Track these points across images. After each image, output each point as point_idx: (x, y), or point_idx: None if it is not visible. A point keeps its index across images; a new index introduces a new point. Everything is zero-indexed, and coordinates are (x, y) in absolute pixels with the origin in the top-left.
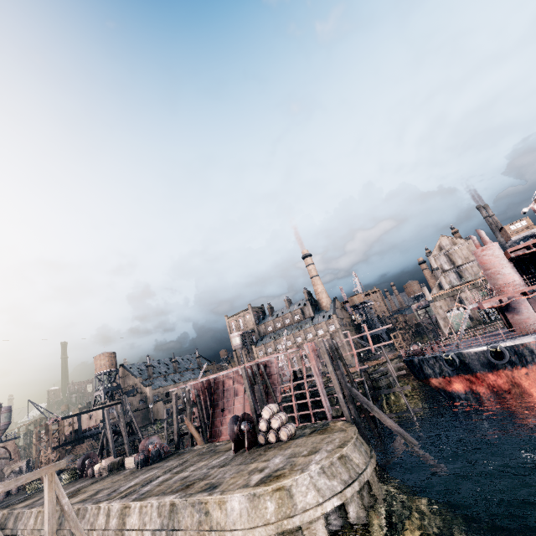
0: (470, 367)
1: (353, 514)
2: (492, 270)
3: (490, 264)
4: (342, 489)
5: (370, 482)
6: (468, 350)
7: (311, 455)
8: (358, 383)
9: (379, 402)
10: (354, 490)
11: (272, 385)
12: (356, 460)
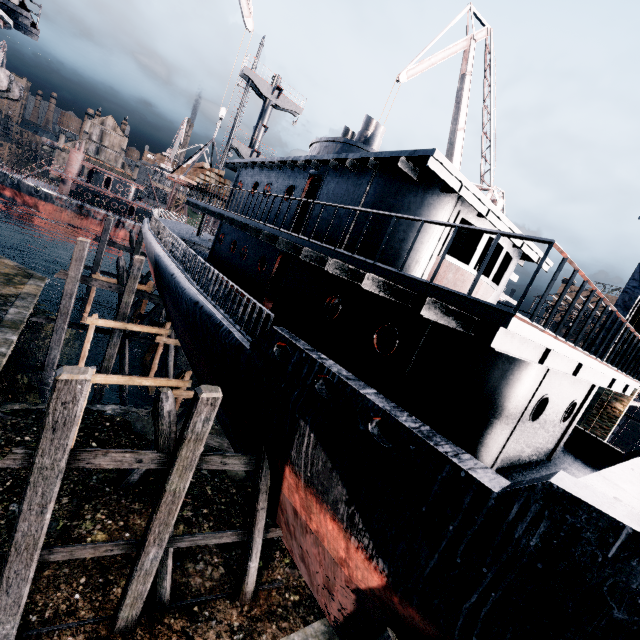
0: (21, 189)
1: None
2: (71, 162)
3: (72, 159)
4: None
5: None
6: (26, 182)
7: None
8: None
9: None
10: None
11: None
12: None
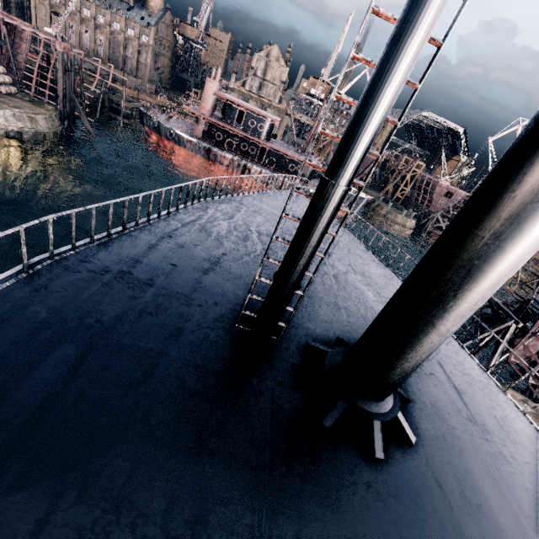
0: (161, 132)
1: (26, 139)
2: (205, 95)
3: (206, 91)
4: (23, 127)
5: (46, 135)
6: (164, 124)
7: (14, 108)
8: (104, 100)
9: (108, 119)
10: (31, 131)
11: (18, 50)
12: (41, 123)
